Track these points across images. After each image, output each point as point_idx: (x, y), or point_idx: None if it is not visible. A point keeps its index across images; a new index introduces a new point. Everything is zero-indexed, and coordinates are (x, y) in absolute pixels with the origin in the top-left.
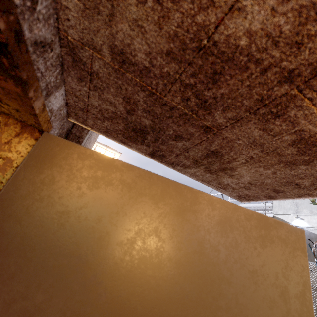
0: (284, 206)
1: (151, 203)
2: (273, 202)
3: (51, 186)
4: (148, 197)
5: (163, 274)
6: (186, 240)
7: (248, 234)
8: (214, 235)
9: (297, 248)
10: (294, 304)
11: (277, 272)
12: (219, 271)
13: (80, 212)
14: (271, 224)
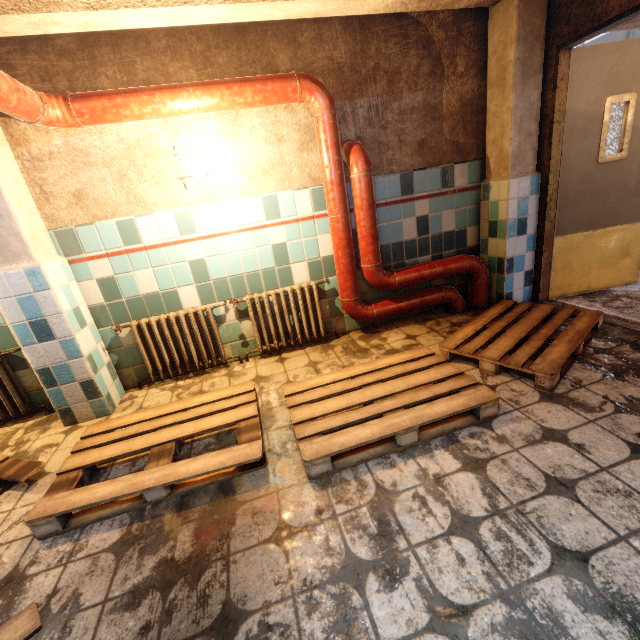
0: None
1: (613, 56)
2: None
3: (580, 67)
4: (612, 54)
5: (620, 77)
6: (627, 63)
7: None
8: (638, 56)
9: None
10: None
11: None
12: (639, 68)
13: (591, 71)
14: None
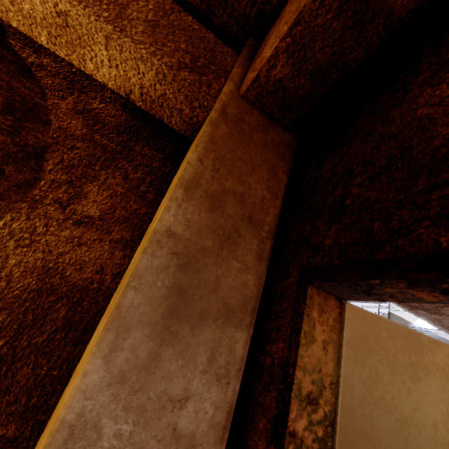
0: None
1: None
2: None
3: (378, 383)
4: None
5: None
6: None
7: None
8: None
9: None
10: None
11: None
12: None
13: (415, 418)
14: None
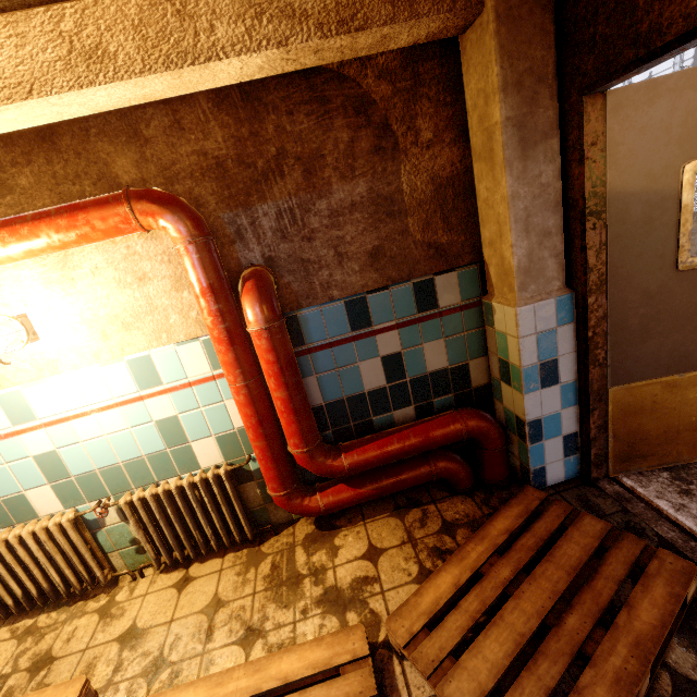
0: None
1: (691, 92)
2: None
3: (628, 120)
4: (688, 89)
5: None
6: None
7: None
8: None
9: None
10: None
11: None
12: None
13: (650, 123)
14: None
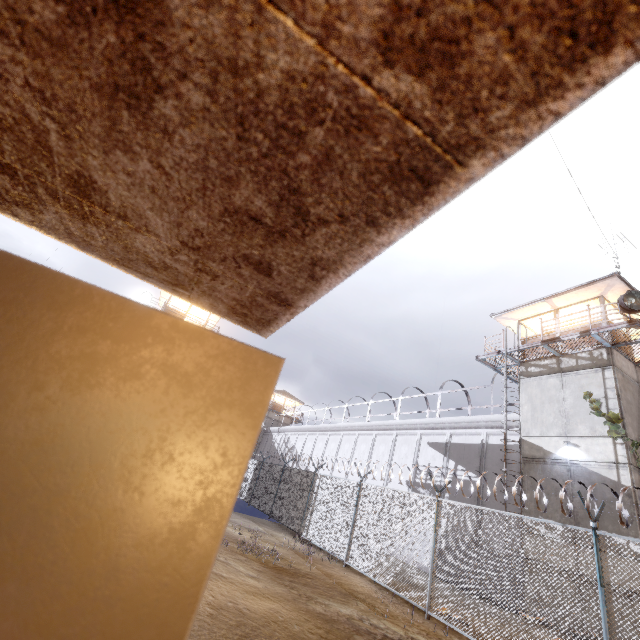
0: (542, 419)
1: None
2: (522, 411)
3: None
4: None
5: None
6: None
7: (34, 346)
8: None
9: (229, 404)
10: (124, 569)
11: (97, 465)
12: None
13: None
14: (153, 330)
